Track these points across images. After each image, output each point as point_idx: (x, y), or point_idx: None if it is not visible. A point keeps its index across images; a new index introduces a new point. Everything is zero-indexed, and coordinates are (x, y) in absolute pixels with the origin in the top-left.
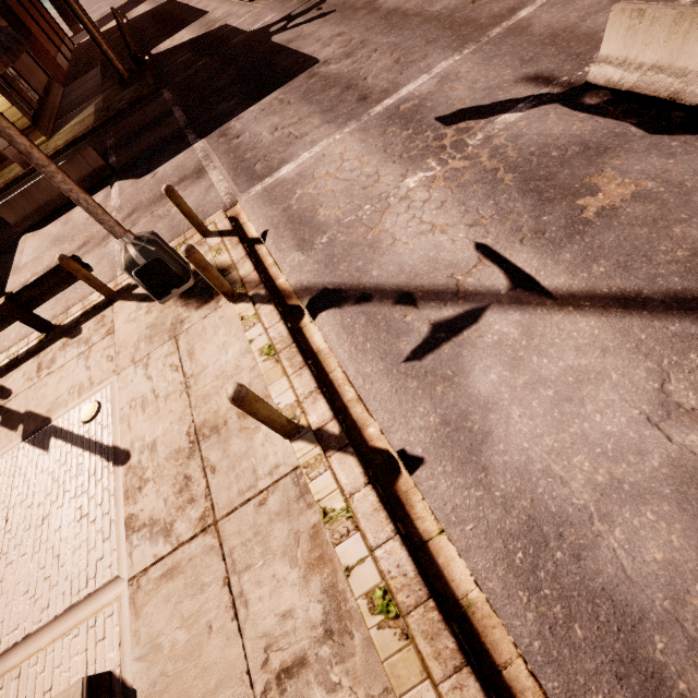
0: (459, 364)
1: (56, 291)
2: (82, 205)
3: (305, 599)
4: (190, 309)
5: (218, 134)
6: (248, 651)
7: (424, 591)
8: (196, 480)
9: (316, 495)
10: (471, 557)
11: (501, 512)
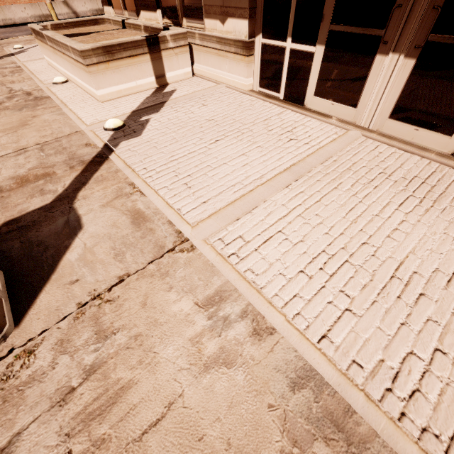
0: None
1: None
2: None
3: None
4: None
5: None
6: None
7: None
8: None
9: None
10: None
11: None
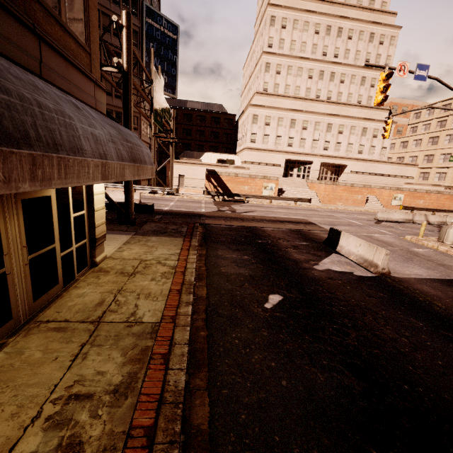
0: None
1: None
2: None
3: None
4: None
5: None
6: None
7: None
8: None
9: None
10: None
11: None
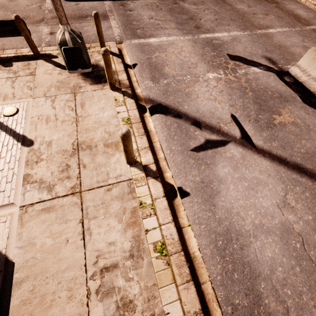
0: (213, 160)
1: (1, 35)
2: None
3: (123, 238)
4: (86, 82)
5: (120, 3)
6: (87, 256)
7: (180, 247)
8: (73, 168)
9: (138, 194)
10: (200, 239)
11: (217, 224)
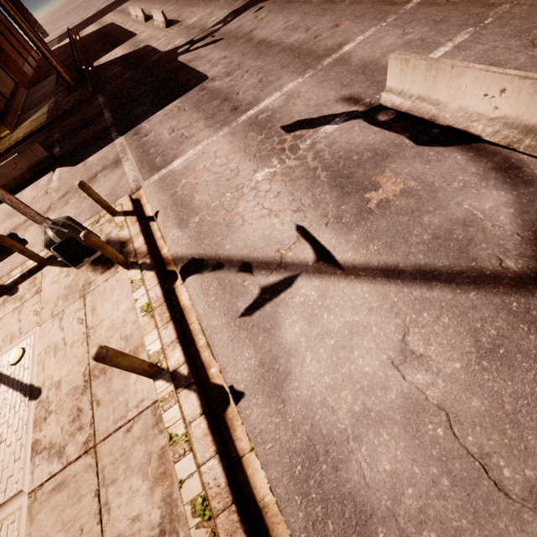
0: (276, 319)
1: None
2: (7, 203)
3: (150, 506)
4: (97, 273)
5: (133, 133)
6: None
7: (230, 498)
8: (85, 412)
9: (166, 423)
10: (268, 470)
11: (290, 434)
